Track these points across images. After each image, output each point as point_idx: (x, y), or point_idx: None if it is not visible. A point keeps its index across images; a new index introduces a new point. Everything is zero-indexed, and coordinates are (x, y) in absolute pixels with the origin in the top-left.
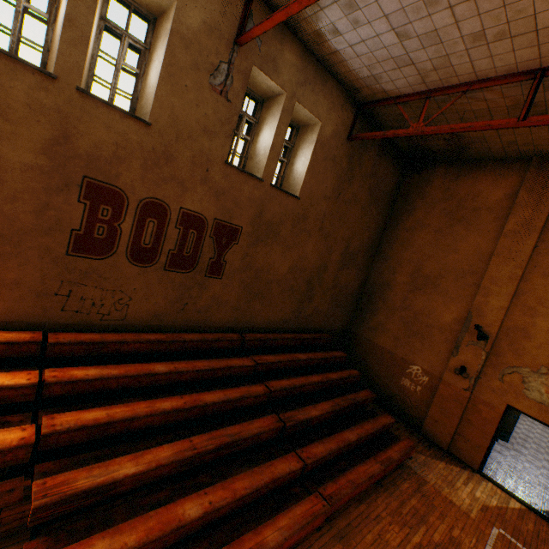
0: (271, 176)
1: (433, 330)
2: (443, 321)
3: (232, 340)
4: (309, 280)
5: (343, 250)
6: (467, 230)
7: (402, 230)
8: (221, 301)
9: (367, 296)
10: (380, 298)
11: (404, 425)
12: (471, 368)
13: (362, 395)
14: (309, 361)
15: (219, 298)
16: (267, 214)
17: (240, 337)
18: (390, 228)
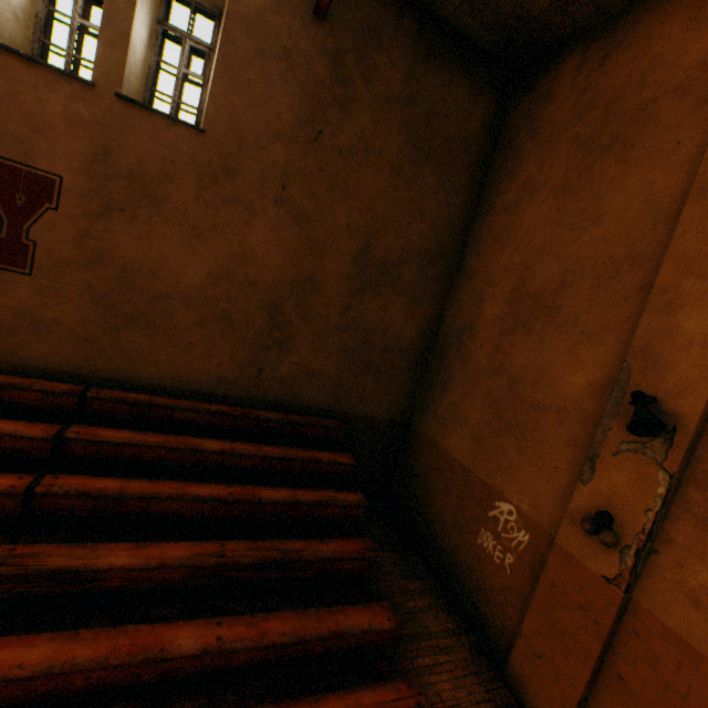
0: (117, 79)
1: (544, 417)
2: (564, 392)
3: (52, 392)
4: (271, 305)
5: (357, 253)
6: (624, 162)
7: (499, 212)
8: (42, 320)
9: (438, 355)
10: (456, 357)
11: (470, 647)
12: (626, 519)
13: (329, 549)
14: (233, 458)
15: (34, 312)
16: (123, 158)
17: (74, 390)
18: (480, 216)
